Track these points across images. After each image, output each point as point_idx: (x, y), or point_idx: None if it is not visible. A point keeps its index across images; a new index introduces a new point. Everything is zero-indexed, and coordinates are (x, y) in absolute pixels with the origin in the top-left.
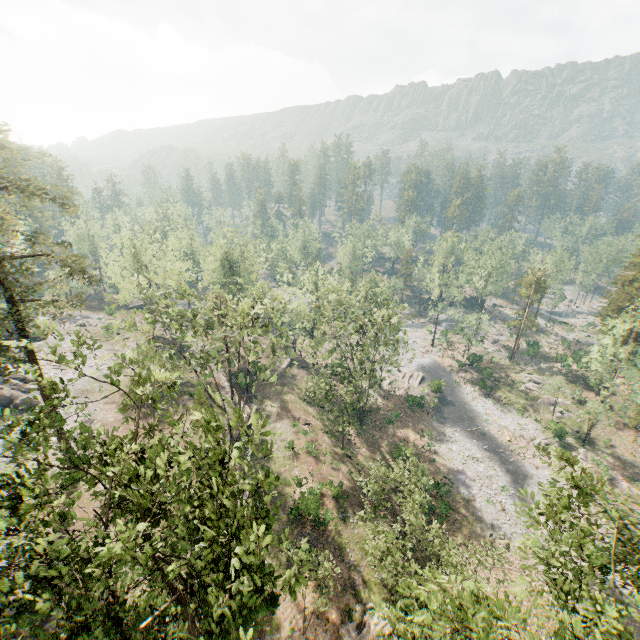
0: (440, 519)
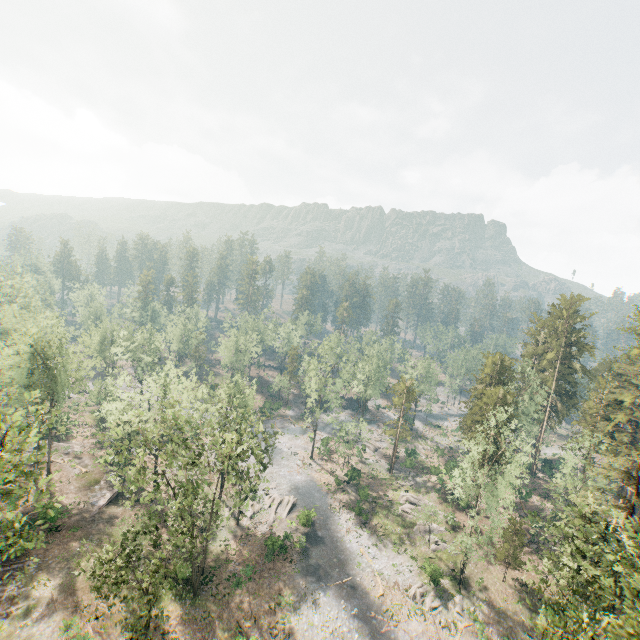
0: None
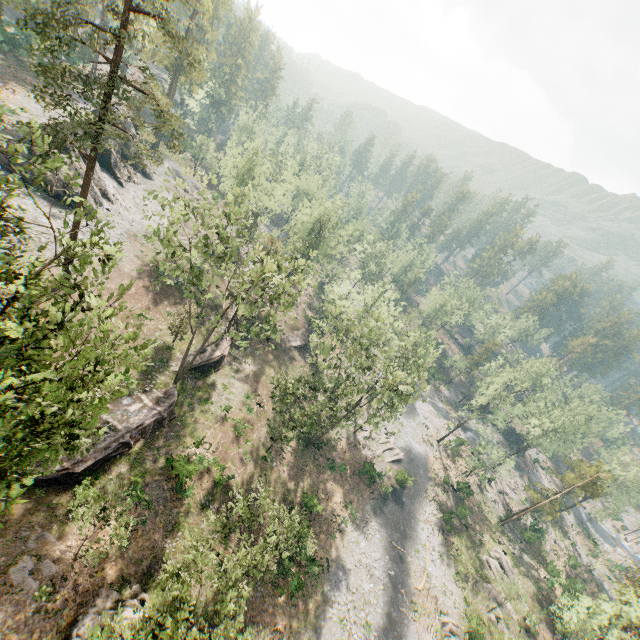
0: (282, 590)
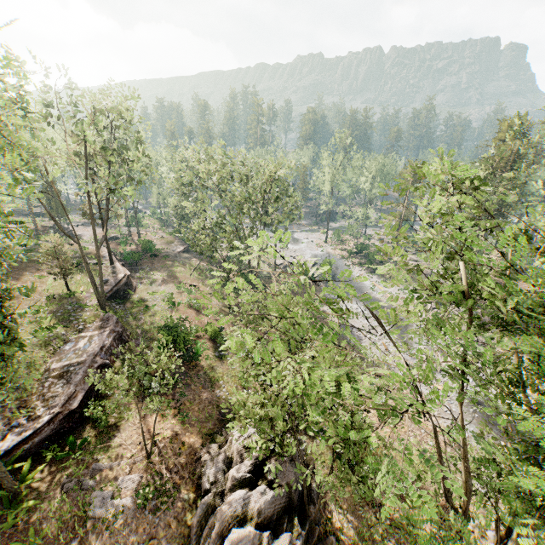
0: None
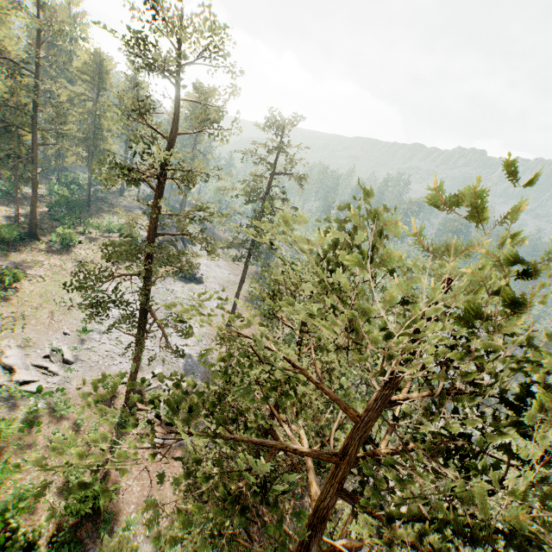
0: None
